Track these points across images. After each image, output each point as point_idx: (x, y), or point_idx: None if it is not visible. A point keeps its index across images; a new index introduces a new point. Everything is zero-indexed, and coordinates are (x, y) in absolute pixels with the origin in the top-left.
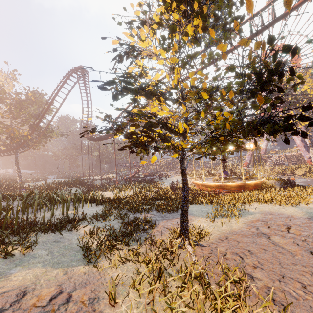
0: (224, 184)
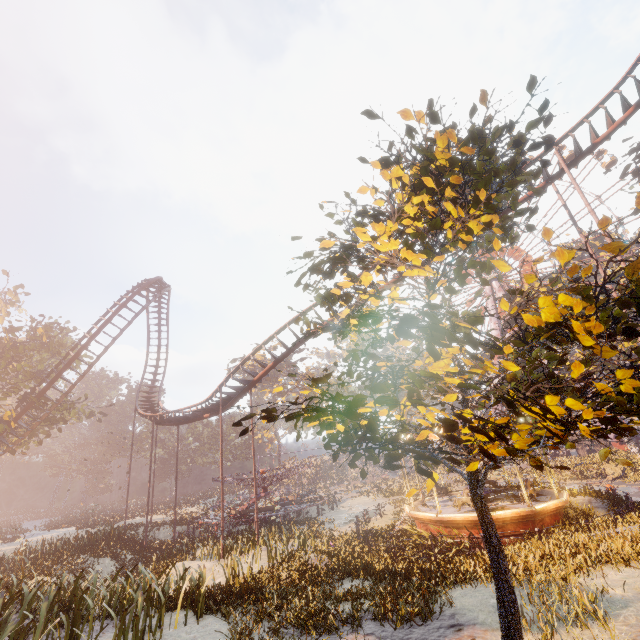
0: None
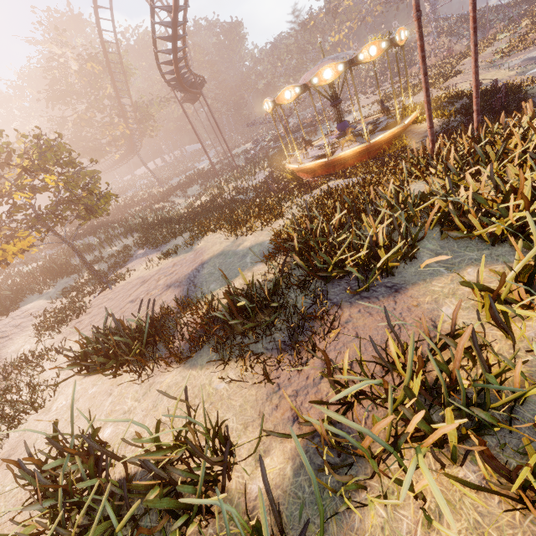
0: (300, 167)
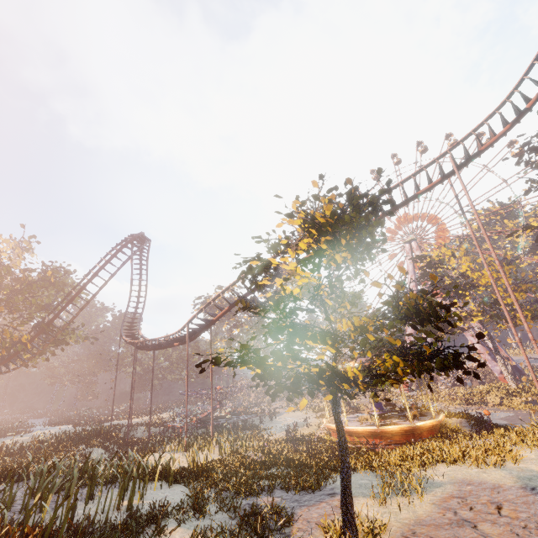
0: (380, 428)
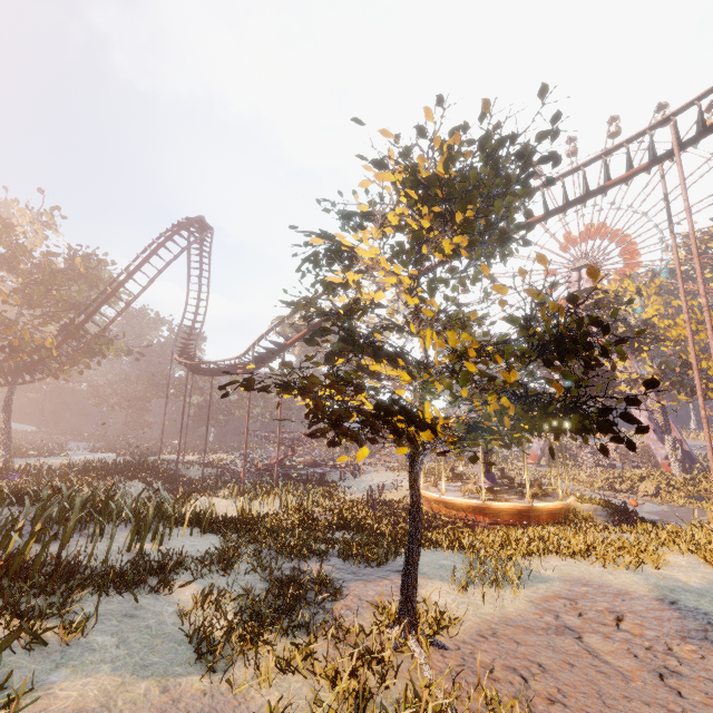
0: (486, 503)
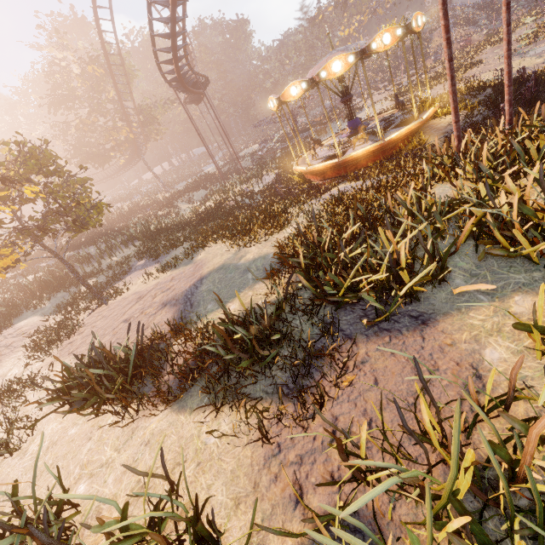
0: (308, 169)
